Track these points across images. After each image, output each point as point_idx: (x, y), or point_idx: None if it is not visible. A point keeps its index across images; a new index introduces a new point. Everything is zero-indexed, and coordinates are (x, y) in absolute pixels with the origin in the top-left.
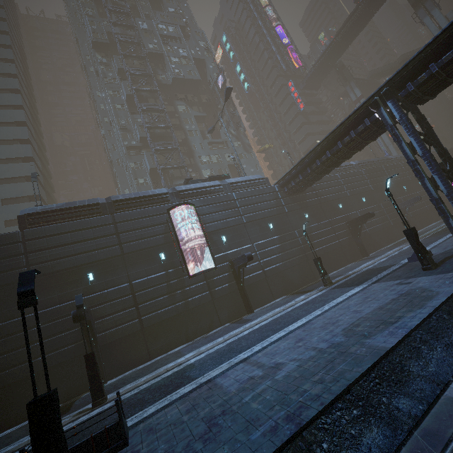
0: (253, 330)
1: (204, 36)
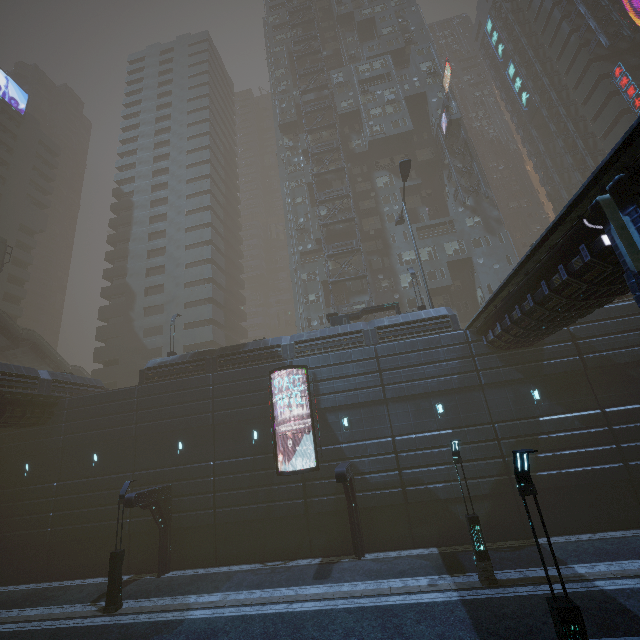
0: (279, 612)
1: (430, 51)
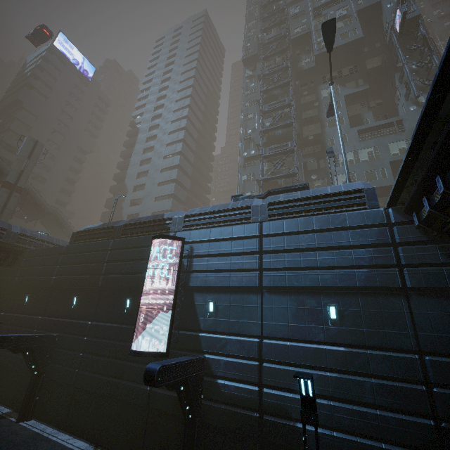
0: None
1: None
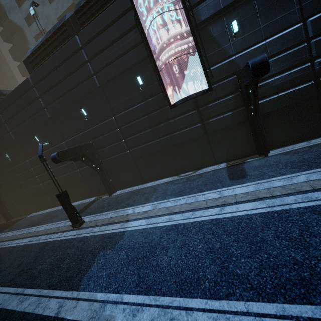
0: (214, 220)
1: None
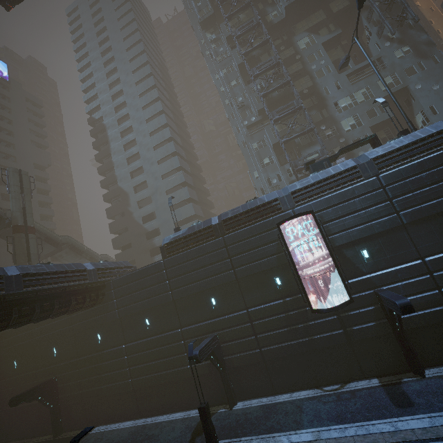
0: None
1: None
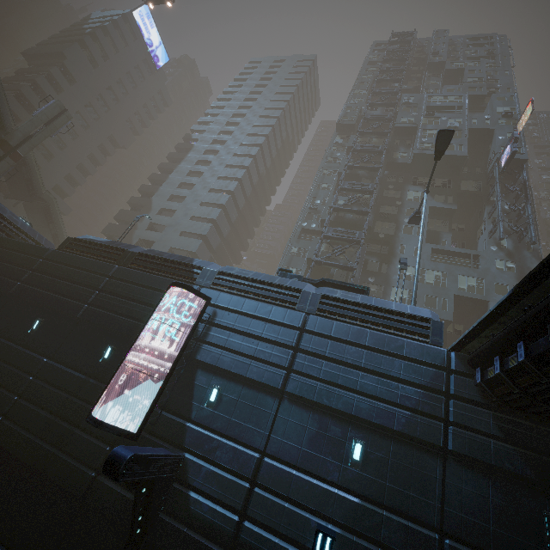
0: None
1: (513, 100)
